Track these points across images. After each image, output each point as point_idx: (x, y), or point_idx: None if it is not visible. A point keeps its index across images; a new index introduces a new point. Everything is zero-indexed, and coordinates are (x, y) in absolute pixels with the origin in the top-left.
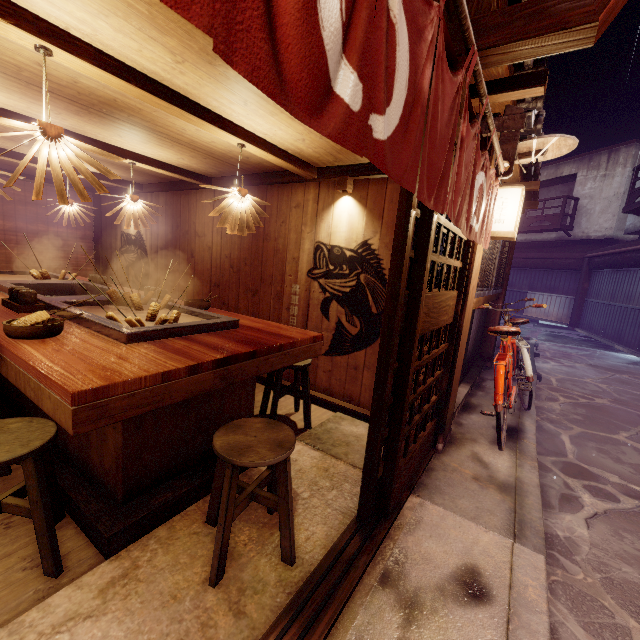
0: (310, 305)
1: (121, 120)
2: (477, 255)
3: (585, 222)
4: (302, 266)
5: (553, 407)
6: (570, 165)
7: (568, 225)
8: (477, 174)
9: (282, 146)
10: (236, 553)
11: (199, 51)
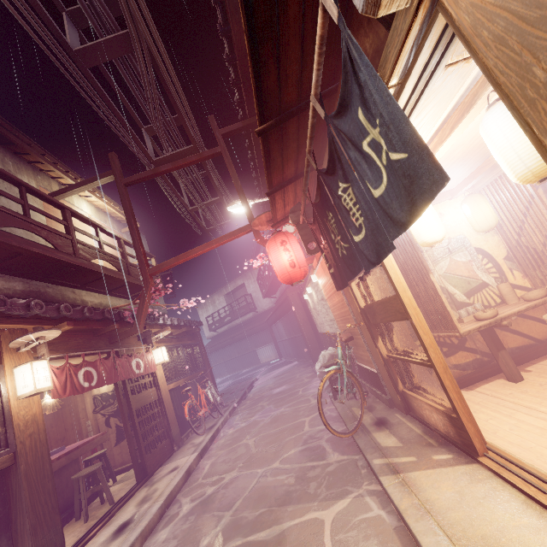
0: (99, 426)
1: None
2: (158, 372)
3: (260, 303)
4: (89, 410)
5: (242, 408)
6: (239, 280)
7: (253, 307)
8: (132, 361)
9: None
10: (92, 516)
11: None
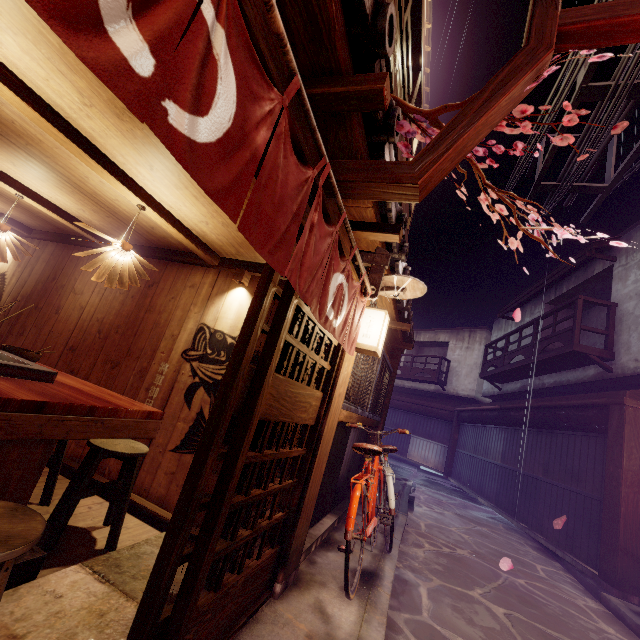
0: (174, 388)
1: (17, 146)
2: (346, 363)
3: (455, 381)
4: (179, 345)
5: (417, 554)
6: (445, 334)
7: (443, 381)
8: (336, 273)
9: (187, 224)
10: None
11: (108, 101)
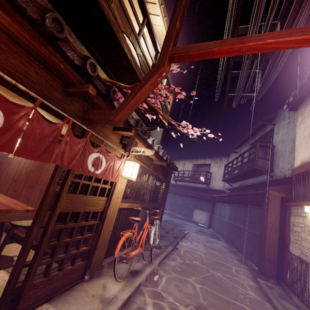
0: None
1: None
2: (119, 184)
3: (214, 182)
4: None
5: (171, 263)
6: (209, 160)
7: (208, 182)
8: (92, 153)
9: None
10: None
11: None
